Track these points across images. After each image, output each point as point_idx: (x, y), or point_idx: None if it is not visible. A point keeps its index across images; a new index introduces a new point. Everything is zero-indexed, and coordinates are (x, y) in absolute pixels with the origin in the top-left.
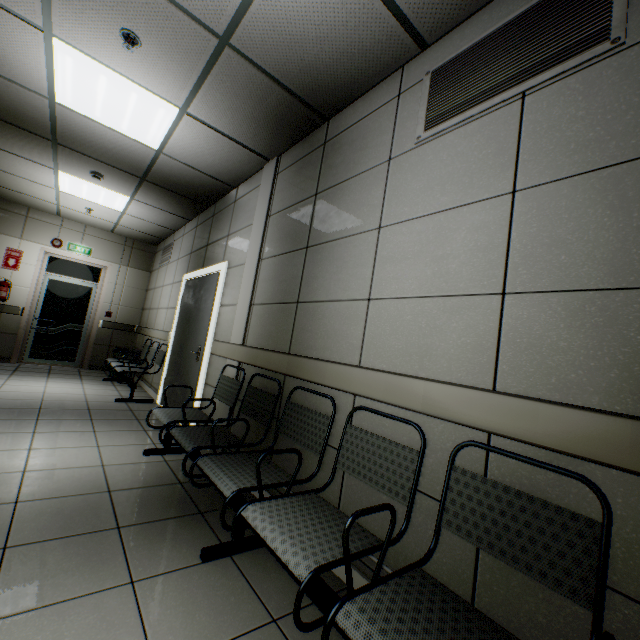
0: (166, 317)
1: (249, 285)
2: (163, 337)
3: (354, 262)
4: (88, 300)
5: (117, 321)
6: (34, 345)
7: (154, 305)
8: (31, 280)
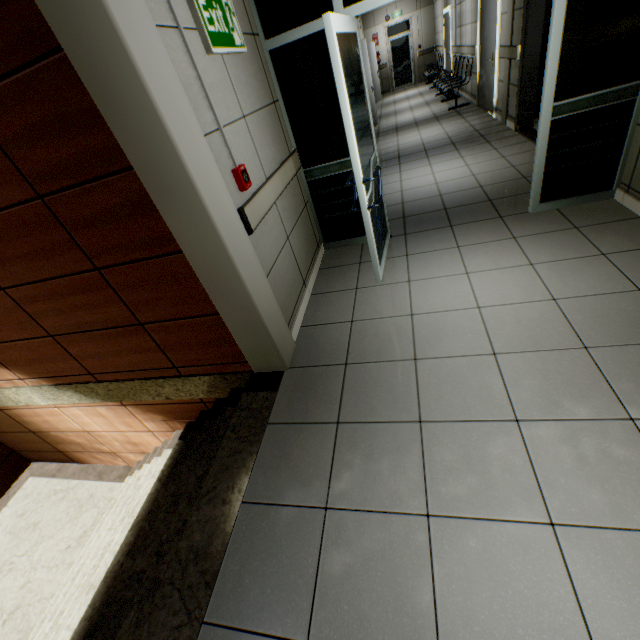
0: (442, 38)
1: (454, 20)
2: (442, 51)
3: (464, 12)
4: (408, 44)
5: (424, 50)
6: (395, 81)
7: (437, 31)
8: (384, 47)
